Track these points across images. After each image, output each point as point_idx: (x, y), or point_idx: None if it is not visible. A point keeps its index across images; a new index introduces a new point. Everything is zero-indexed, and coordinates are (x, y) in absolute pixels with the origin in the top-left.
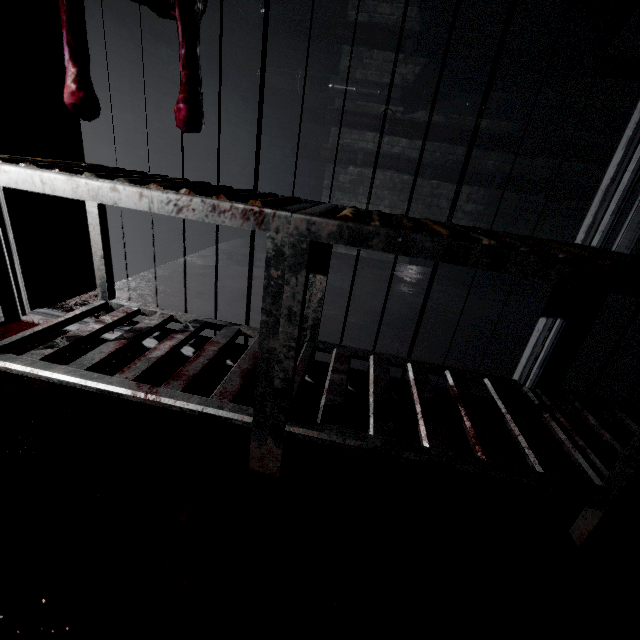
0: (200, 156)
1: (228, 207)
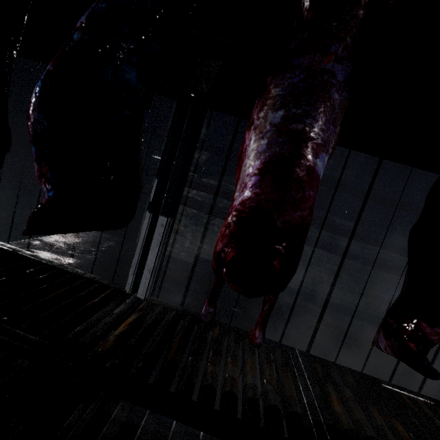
0: None
1: None
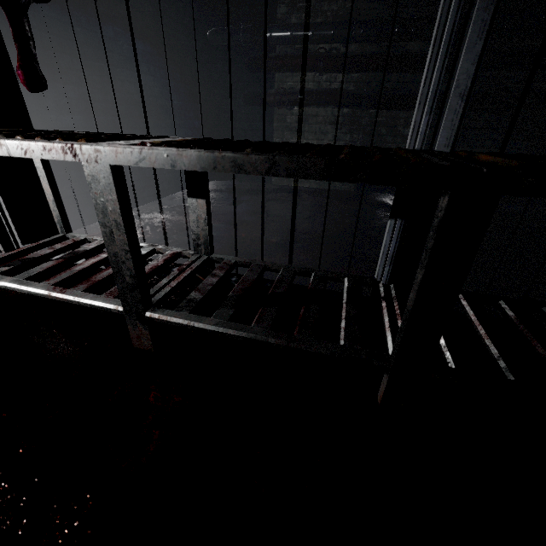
0: (158, 115)
1: (52, 146)
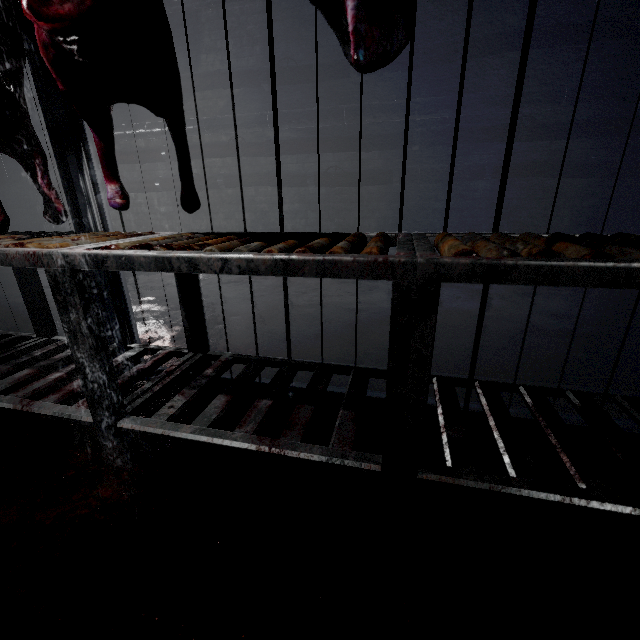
0: None
1: None
